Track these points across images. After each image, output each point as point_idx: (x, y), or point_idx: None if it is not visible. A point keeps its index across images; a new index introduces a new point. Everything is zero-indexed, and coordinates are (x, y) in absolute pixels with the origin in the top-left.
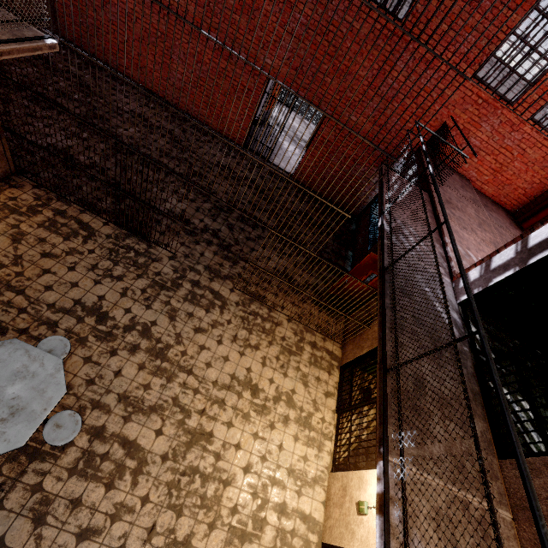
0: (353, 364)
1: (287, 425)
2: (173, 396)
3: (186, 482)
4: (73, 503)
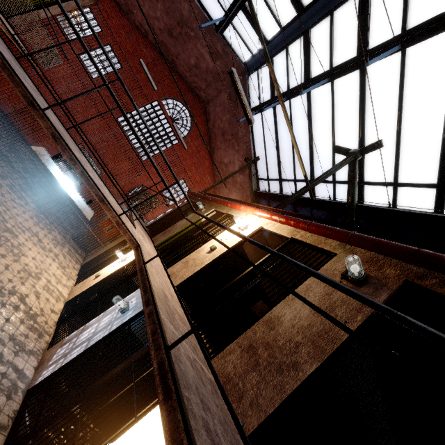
0: (92, 260)
1: (54, 261)
2: None
3: (4, 239)
4: None
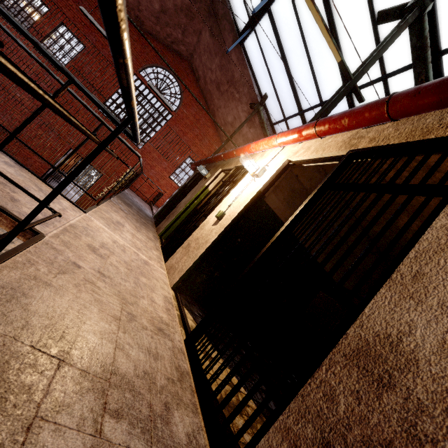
0: None
1: None
2: None
3: None
4: None
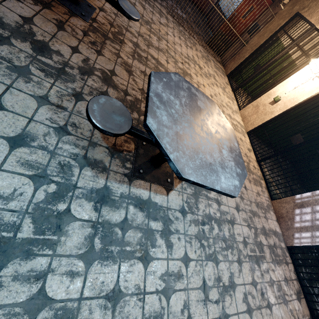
0: (238, 68)
1: (218, 87)
2: (165, 49)
3: None
4: (142, 72)
